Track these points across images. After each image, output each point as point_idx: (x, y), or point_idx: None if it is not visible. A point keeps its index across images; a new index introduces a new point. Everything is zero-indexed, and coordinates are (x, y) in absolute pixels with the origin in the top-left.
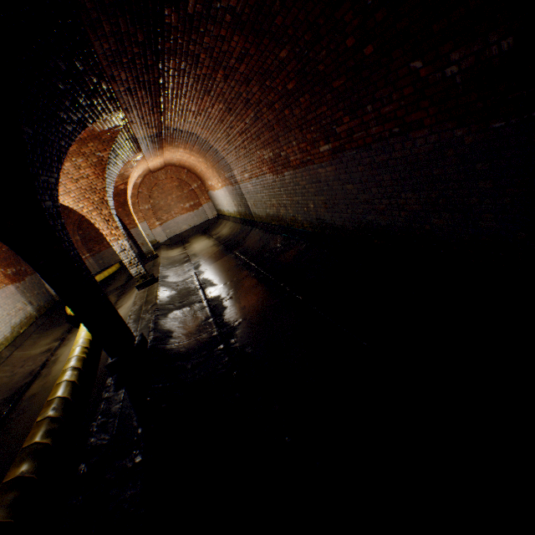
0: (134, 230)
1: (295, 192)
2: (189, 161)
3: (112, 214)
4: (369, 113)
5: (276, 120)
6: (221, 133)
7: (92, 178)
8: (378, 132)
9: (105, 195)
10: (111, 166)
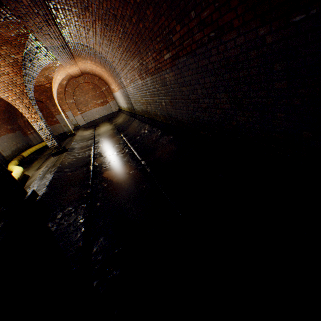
0: (58, 116)
1: (154, 93)
2: (97, 71)
3: (31, 103)
4: (193, 19)
5: (136, 34)
6: (107, 47)
7: (12, 75)
8: (200, 38)
9: (24, 88)
10: (28, 67)
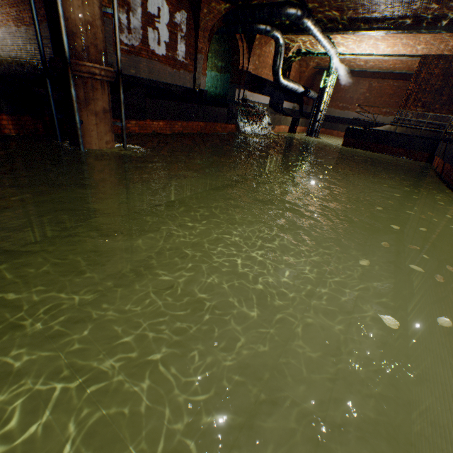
0: None
1: (27, 41)
2: None
3: None
4: None
5: None
6: None
7: None
8: None
9: None
10: None
